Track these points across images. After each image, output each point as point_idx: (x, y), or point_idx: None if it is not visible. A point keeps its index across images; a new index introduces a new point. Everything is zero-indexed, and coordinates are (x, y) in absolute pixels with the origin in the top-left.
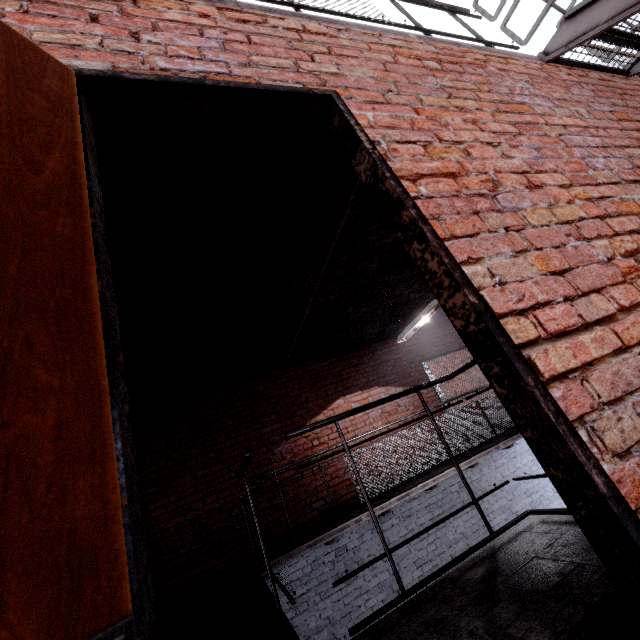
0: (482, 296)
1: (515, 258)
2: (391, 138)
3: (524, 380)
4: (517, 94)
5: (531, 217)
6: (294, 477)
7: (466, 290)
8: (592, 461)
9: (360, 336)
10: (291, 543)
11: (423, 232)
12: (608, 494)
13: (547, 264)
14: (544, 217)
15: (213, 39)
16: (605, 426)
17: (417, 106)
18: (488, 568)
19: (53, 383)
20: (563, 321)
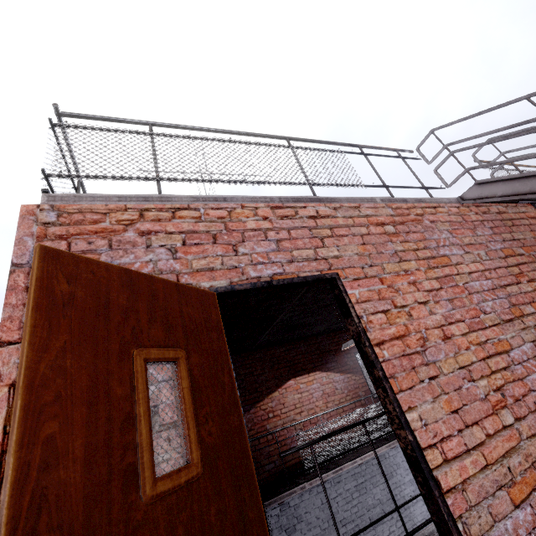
0: (415, 435)
1: (433, 402)
2: (368, 310)
3: (434, 492)
4: (441, 246)
5: (444, 366)
6: (253, 442)
7: (407, 431)
8: None
9: (311, 331)
10: None
11: (386, 388)
12: None
13: (450, 405)
14: (451, 365)
15: (272, 240)
16: (472, 521)
17: (382, 275)
18: None
19: (253, 516)
20: (456, 449)
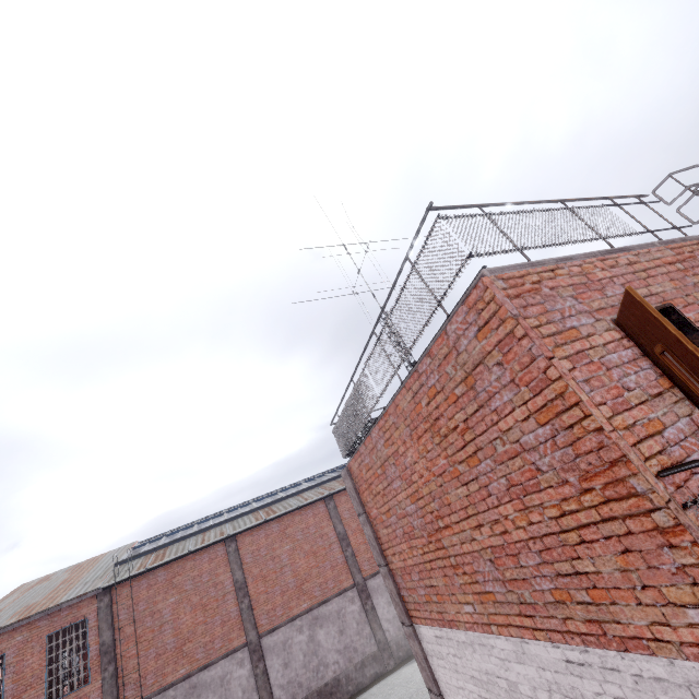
0: None
1: None
2: None
3: None
4: None
5: None
6: None
7: None
8: None
9: None
10: None
11: None
12: None
13: None
14: None
15: (618, 284)
16: None
17: (697, 302)
18: None
19: None
20: None
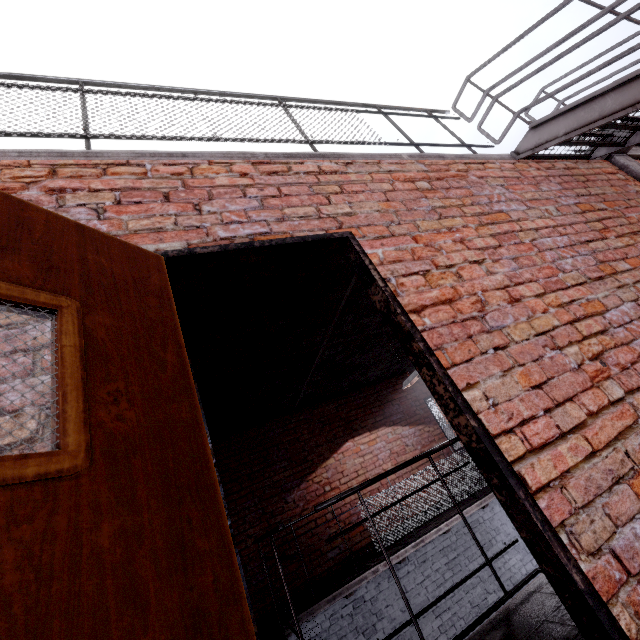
0: (480, 419)
1: (503, 377)
2: (398, 272)
3: (517, 494)
4: (495, 202)
5: (514, 333)
6: (308, 525)
7: (467, 415)
8: (572, 561)
9: (365, 378)
10: (309, 597)
11: (430, 363)
12: (585, 589)
13: (529, 379)
14: (524, 331)
15: (253, 198)
16: (581, 528)
17: (415, 233)
18: (505, 632)
19: (206, 547)
20: (544, 433)
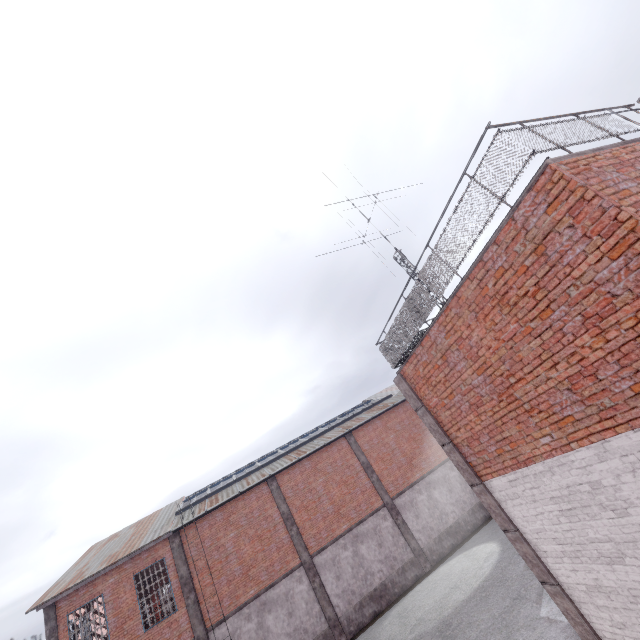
0: None
1: None
2: None
3: None
4: None
5: None
6: None
7: None
8: None
9: None
10: None
11: None
12: None
13: None
14: None
15: None
16: None
17: None
18: None
19: None
20: None
